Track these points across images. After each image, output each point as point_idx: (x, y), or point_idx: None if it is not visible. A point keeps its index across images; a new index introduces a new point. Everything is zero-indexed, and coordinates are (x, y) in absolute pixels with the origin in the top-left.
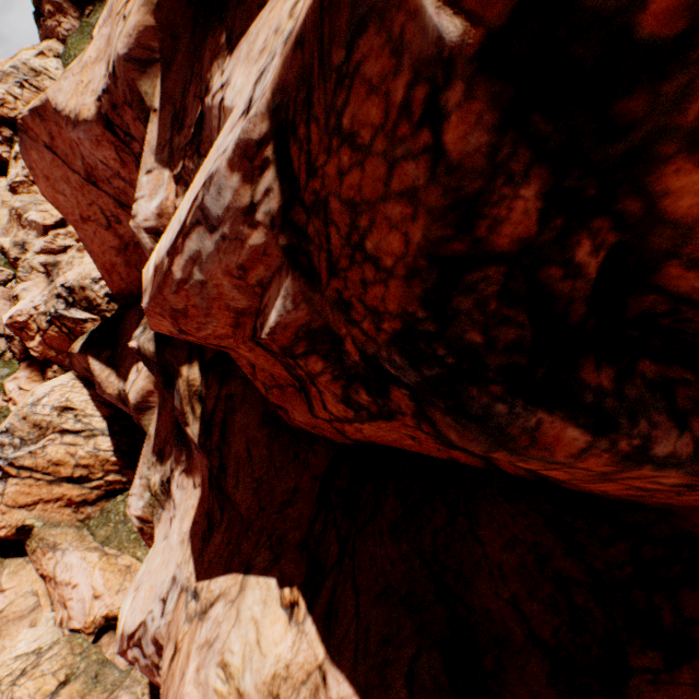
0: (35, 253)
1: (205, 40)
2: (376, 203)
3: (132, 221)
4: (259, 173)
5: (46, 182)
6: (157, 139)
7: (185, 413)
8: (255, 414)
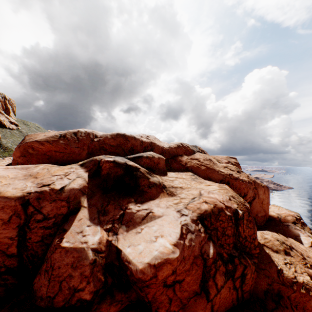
0: None
1: (122, 197)
2: (226, 227)
3: (85, 243)
4: (198, 224)
5: None
6: (89, 215)
7: None
8: None
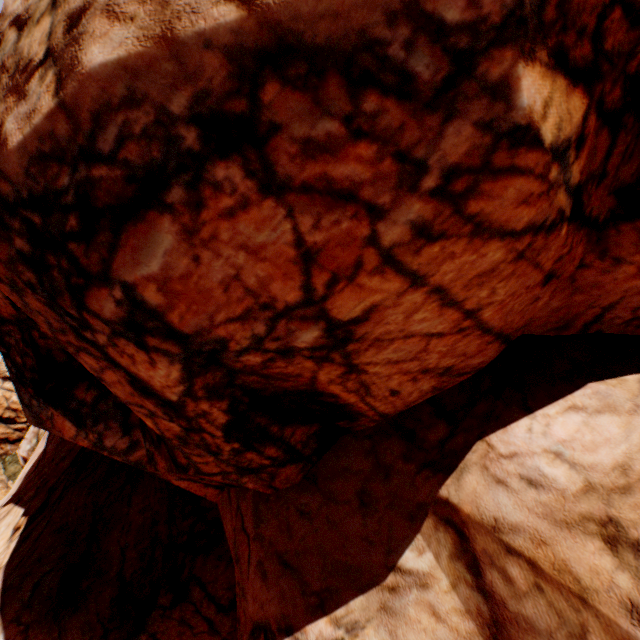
0: None
1: None
2: None
3: None
4: None
5: None
6: None
7: None
8: None
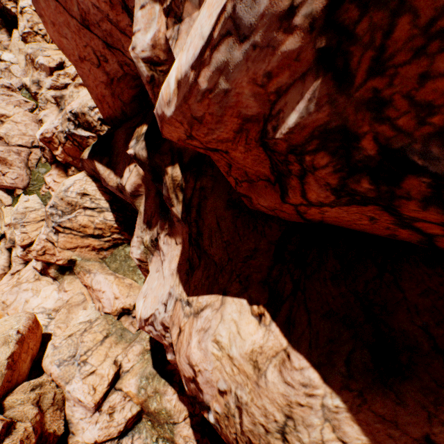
0: (47, 89)
1: None
2: None
3: (132, 52)
4: None
5: (53, 28)
6: None
7: (170, 198)
8: (221, 200)
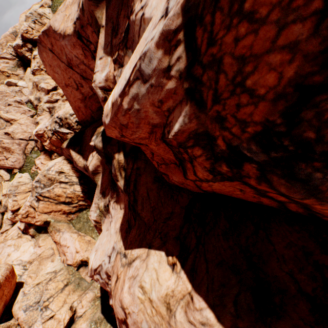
0: (44, 103)
1: None
2: (261, 55)
3: (93, 83)
4: (174, 48)
5: (50, 68)
6: (104, 41)
7: (116, 175)
8: (150, 177)
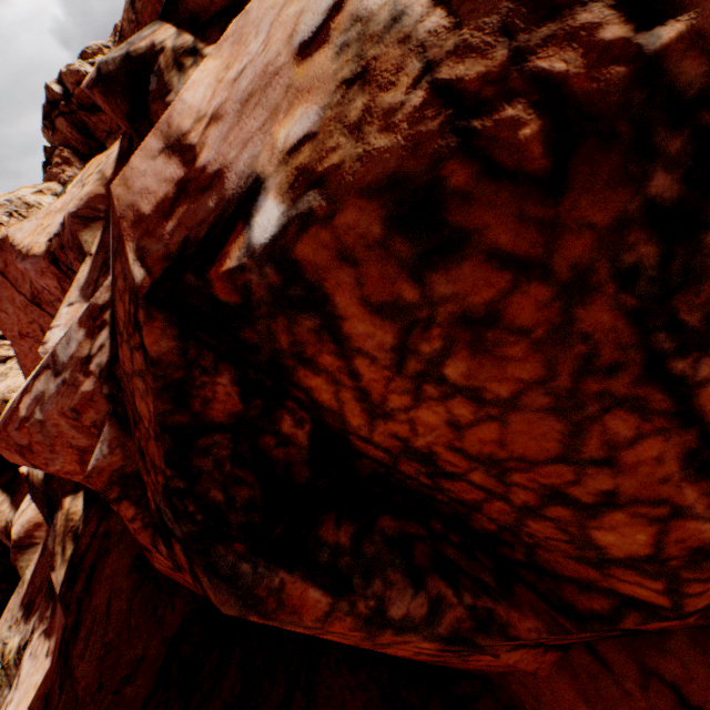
0: None
1: None
2: (132, 376)
3: (42, 346)
4: (99, 330)
5: None
6: (87, 277)
7: (55, 554)
8: (128, 556)
